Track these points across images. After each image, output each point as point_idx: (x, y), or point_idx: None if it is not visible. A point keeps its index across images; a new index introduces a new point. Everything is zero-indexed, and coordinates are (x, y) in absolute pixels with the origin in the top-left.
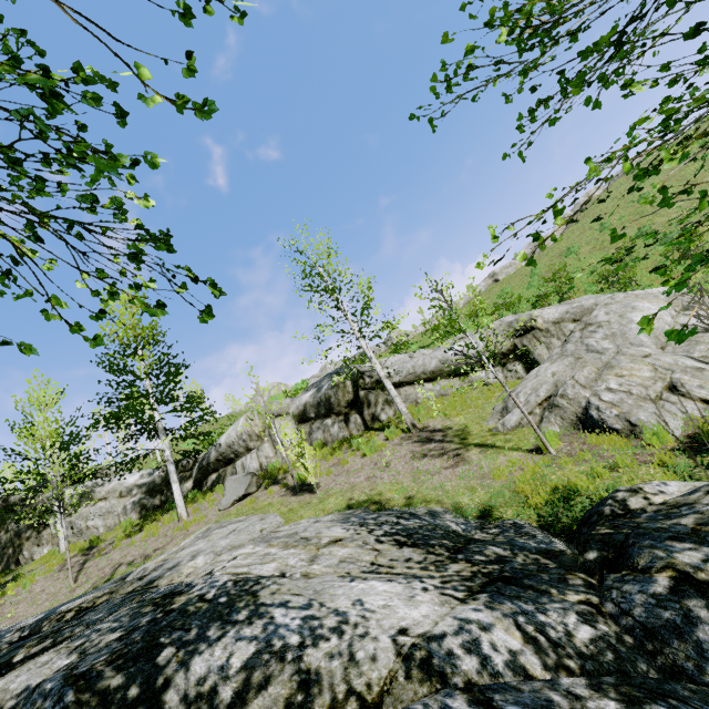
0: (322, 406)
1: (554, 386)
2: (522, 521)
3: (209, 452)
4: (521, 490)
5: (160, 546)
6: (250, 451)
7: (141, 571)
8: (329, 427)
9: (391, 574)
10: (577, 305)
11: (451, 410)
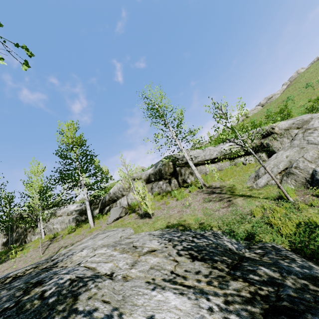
0: (158, 175)
1: (289, 162)
2: (278, 245)
3: (106, 196)
4: (273, 223)
5: (79, 240)
6: (124, 196)
7: (58, 254)
8: (161, 185)
9: (184, 286)
10: (300, 119)
11: (225, 177)
